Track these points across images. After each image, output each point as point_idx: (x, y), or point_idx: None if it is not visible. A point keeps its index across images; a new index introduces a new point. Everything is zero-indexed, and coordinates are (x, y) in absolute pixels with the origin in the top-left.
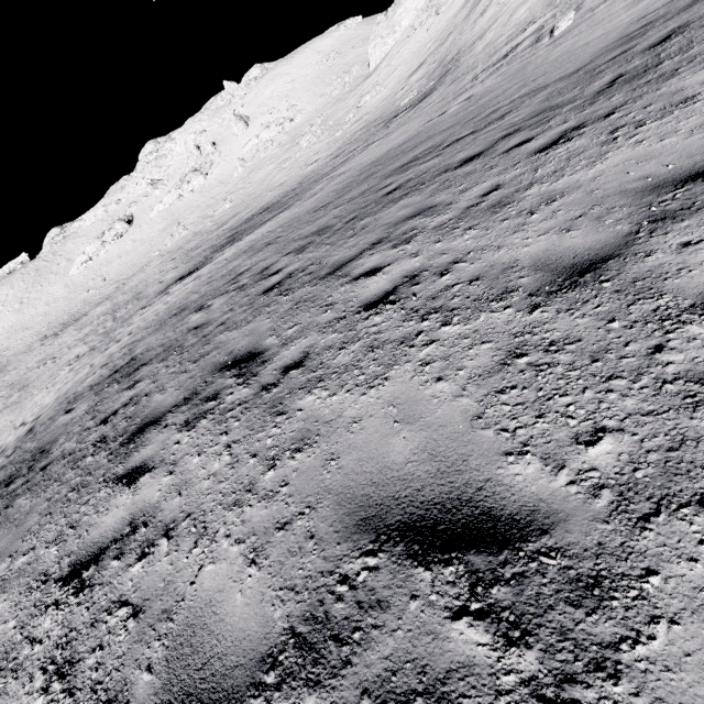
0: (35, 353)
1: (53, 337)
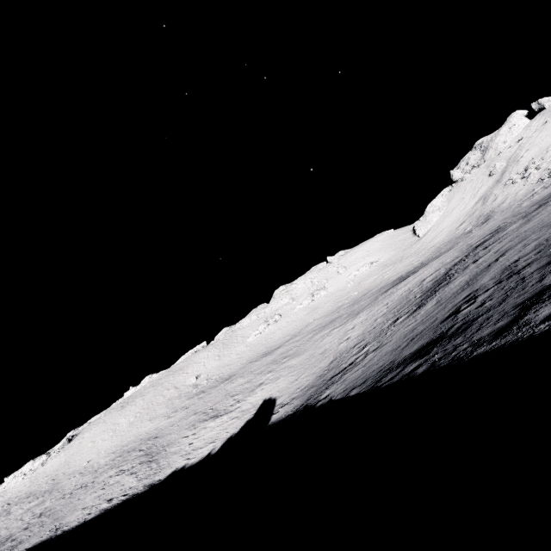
0: (261, 361)
1: (263, 357)
